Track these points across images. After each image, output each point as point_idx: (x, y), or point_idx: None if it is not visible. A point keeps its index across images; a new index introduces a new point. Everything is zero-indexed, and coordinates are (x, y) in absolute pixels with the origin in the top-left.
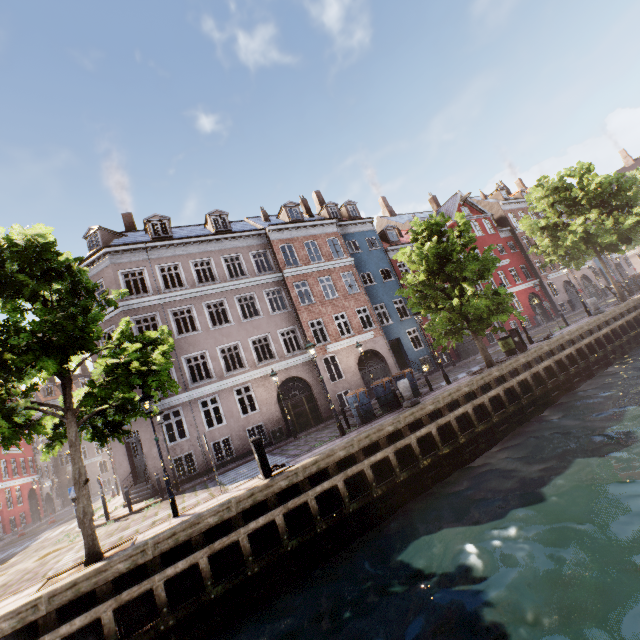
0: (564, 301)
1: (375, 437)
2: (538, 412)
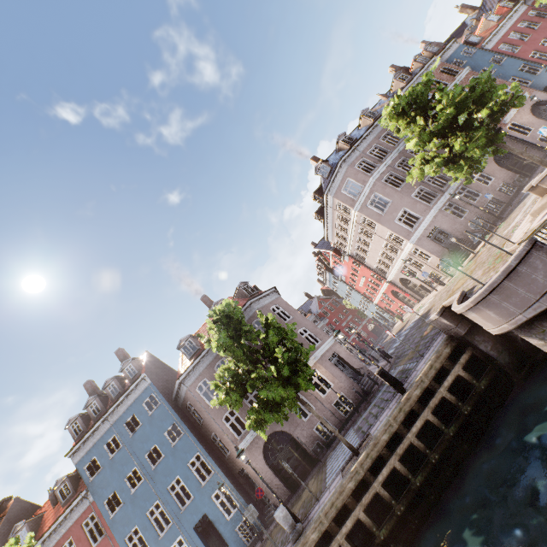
0: None
1: None
2: None
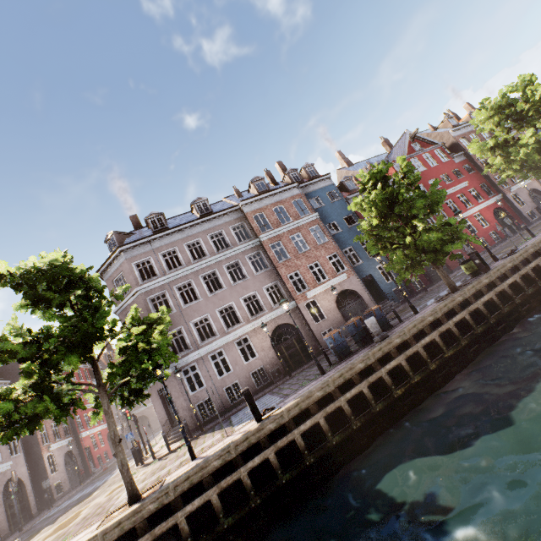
0: (532, 209)
1: (348, 375)
2: (509, 328)
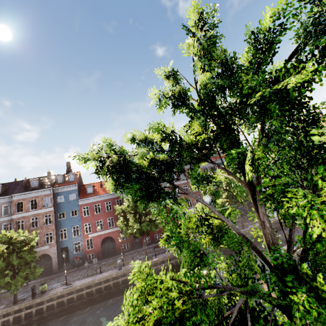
0: None
1: None
2: None
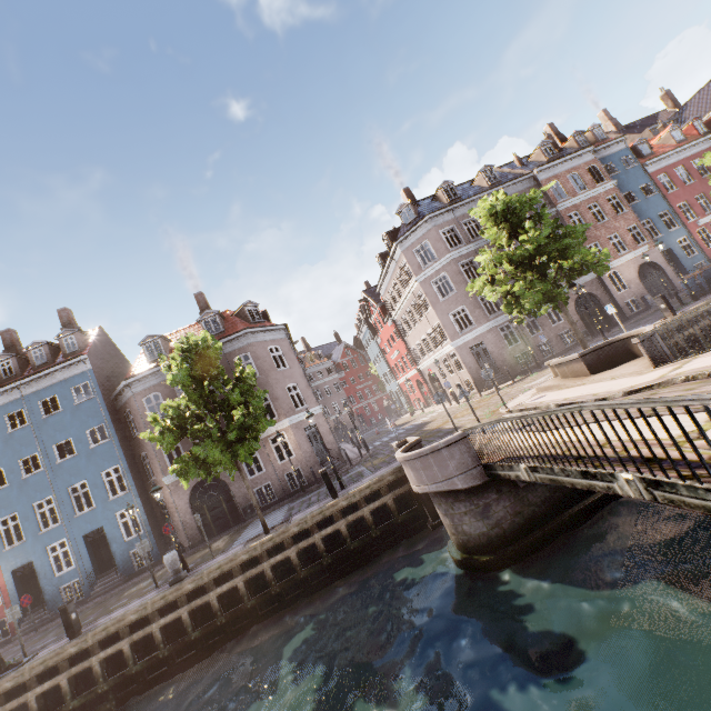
0: None
1: None
2: None
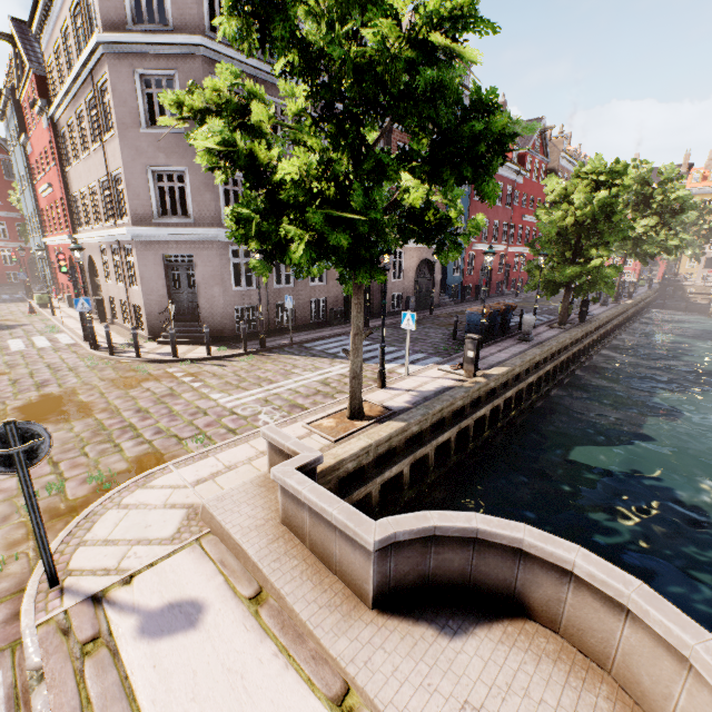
0: None
1: (531, 363)
2: (578, 371)
